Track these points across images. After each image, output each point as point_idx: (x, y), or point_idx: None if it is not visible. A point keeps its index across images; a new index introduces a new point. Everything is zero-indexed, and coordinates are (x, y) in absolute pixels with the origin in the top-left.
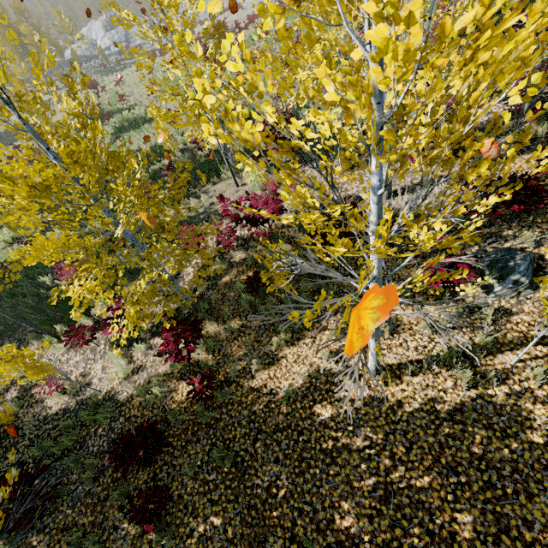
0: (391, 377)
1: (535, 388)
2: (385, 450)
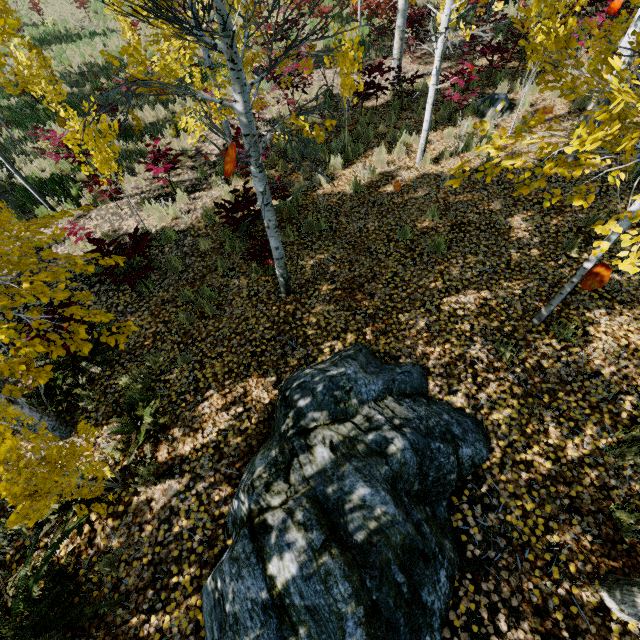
0: (432, 164)
1: (521, 149)
2: (440, 192)
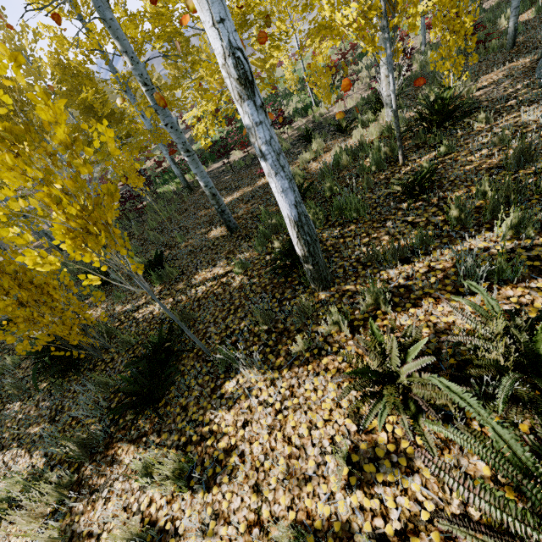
0: None
1: None
2: None
